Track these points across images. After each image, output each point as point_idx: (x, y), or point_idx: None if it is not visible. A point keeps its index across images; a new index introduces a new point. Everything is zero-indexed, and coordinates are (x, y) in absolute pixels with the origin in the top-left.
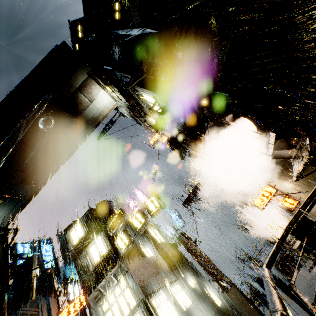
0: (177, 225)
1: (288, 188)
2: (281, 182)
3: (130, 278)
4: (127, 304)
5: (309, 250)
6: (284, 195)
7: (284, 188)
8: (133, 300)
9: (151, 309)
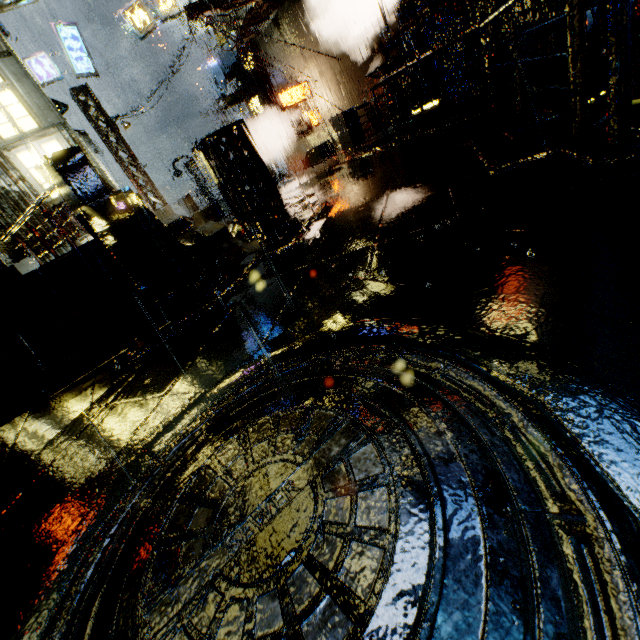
0: (73, 65)
1: (325, 101)
2: (325, 89)
3: (21, 73)
4: (9, 121)
5: (326, 151)
6: (313, 108)
7: (318, 101)
8: (29, 119)
9: (85, 148)
